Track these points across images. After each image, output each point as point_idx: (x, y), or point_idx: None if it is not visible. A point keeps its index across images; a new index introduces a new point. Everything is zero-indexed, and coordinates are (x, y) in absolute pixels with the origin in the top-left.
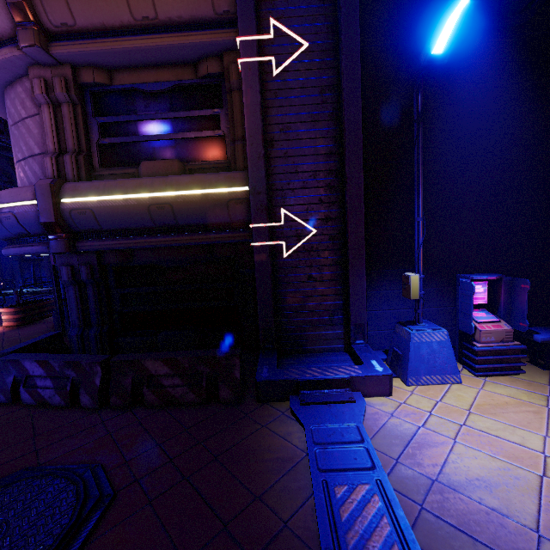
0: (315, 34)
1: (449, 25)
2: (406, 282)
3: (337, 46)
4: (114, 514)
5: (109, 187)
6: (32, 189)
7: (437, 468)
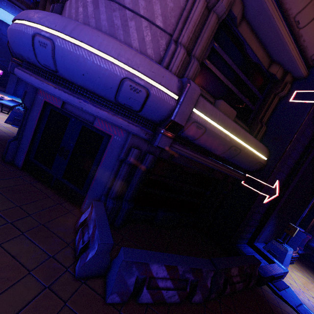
0: None
1: None
2: (293, 229)
3: None
4: None
5: (222, 119)
6: (175, 80)
7: None
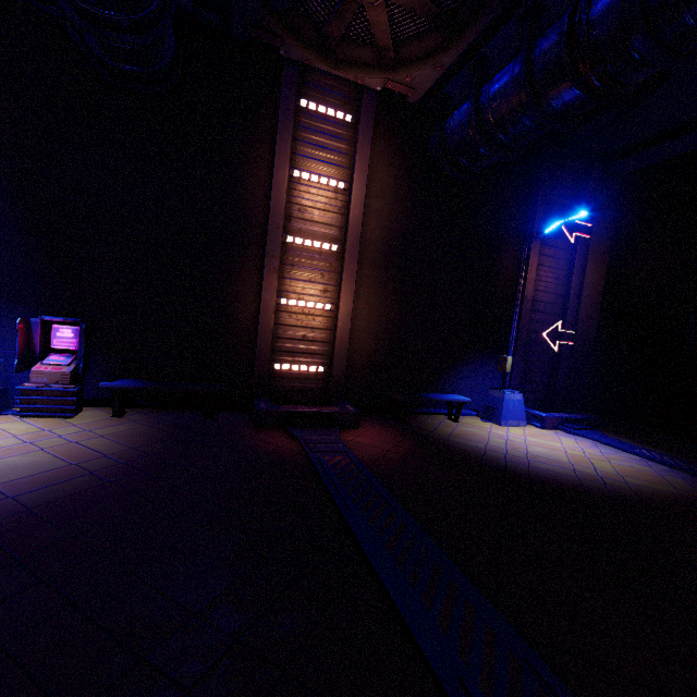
0: None
1: None
2: None
3: None
4: None
5: None
6: None
7: None
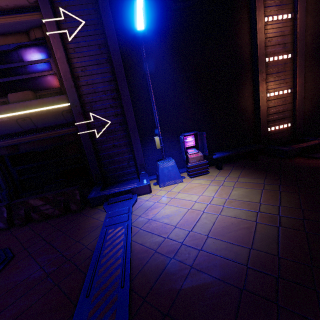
0: (89, 15)
1: (139, 17)
2: (154, 141)
3: (102, 21)
4: (13, 262)
5: None
6: None
7: (153, 215)
